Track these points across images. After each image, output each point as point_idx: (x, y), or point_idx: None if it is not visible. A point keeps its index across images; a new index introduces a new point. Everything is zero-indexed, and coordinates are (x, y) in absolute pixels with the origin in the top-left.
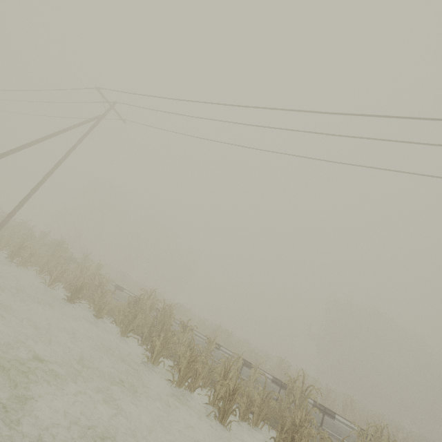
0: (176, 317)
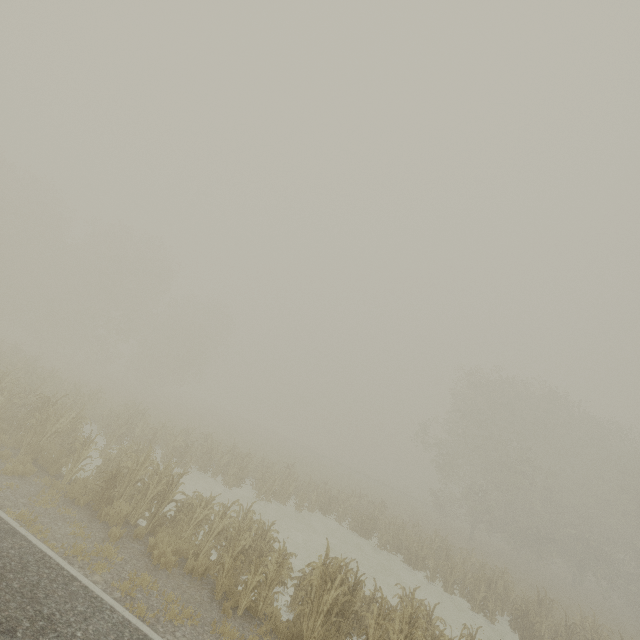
0: (23, 438)
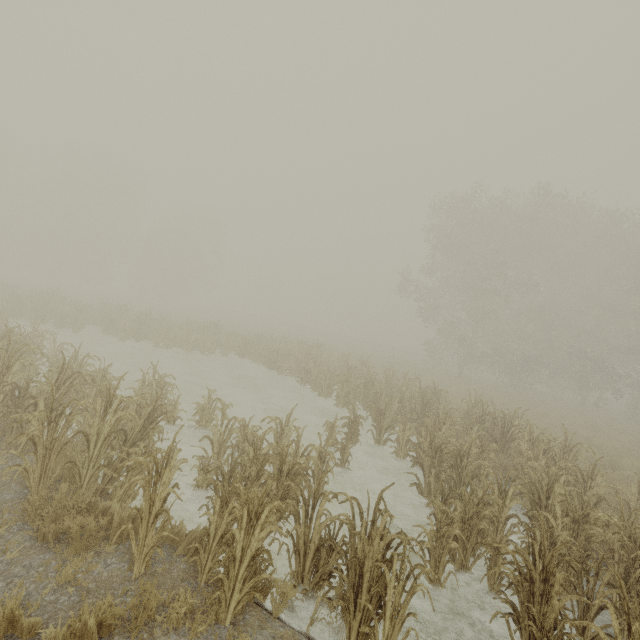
0: None
